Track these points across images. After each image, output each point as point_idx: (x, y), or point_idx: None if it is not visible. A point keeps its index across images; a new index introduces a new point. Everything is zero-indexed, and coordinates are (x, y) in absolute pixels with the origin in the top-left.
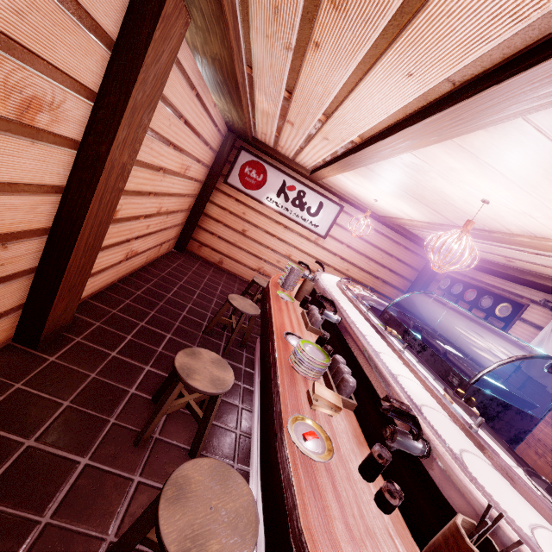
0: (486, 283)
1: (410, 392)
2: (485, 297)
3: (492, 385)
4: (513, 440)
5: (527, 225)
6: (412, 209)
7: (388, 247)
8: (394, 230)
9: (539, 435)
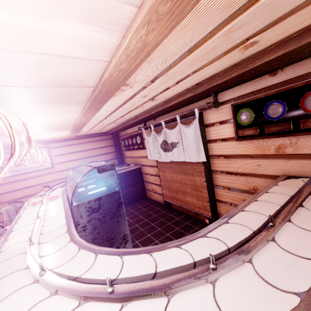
0: (130, 133)
1: (1, 253)
2: (133, 139)
3: (85, 197)
4: (119, 205)
5: (64, 119)
6: (53, 133)
7: (90, 146)
8: (84, 138)
9: (169, 178)
